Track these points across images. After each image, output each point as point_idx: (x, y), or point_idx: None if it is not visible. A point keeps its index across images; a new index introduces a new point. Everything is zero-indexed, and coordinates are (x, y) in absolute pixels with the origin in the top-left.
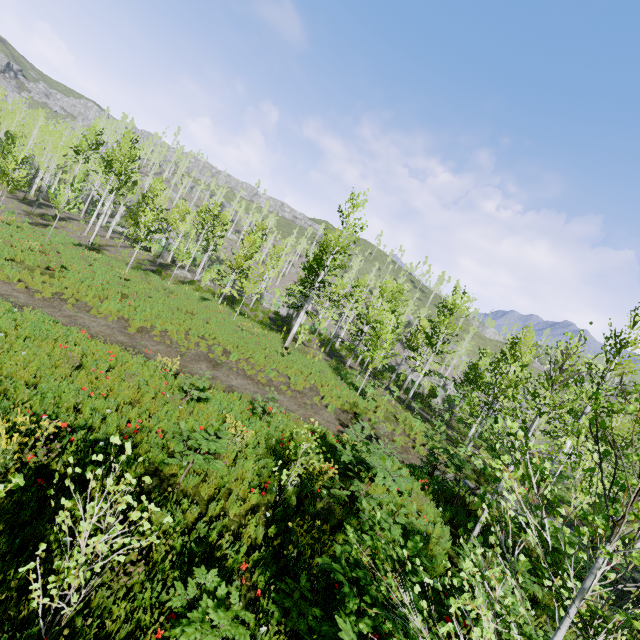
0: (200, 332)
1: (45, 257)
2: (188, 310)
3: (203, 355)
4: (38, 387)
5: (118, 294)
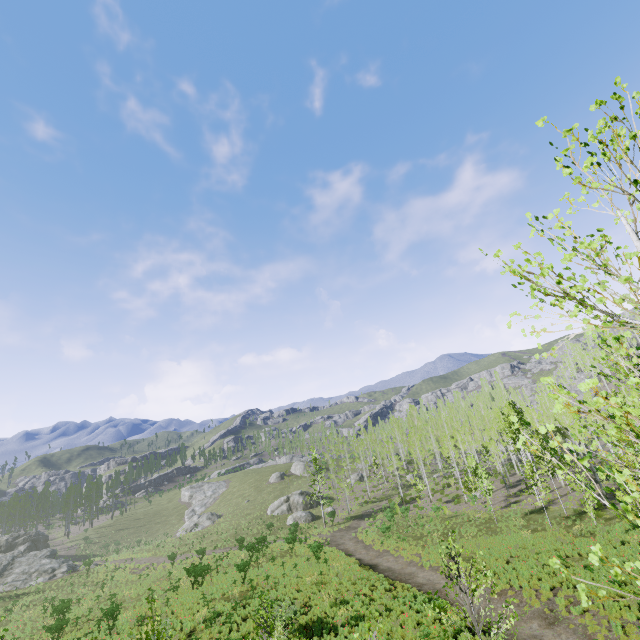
0: (555, 583)
1: (477, 542)
2: (582, 554)
3: (537, 611)
4: (377, 636)
5: (503, 560)
